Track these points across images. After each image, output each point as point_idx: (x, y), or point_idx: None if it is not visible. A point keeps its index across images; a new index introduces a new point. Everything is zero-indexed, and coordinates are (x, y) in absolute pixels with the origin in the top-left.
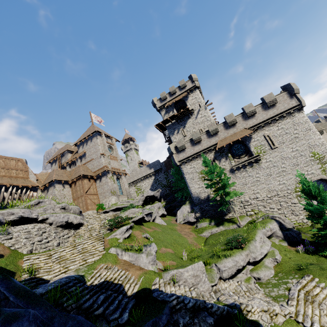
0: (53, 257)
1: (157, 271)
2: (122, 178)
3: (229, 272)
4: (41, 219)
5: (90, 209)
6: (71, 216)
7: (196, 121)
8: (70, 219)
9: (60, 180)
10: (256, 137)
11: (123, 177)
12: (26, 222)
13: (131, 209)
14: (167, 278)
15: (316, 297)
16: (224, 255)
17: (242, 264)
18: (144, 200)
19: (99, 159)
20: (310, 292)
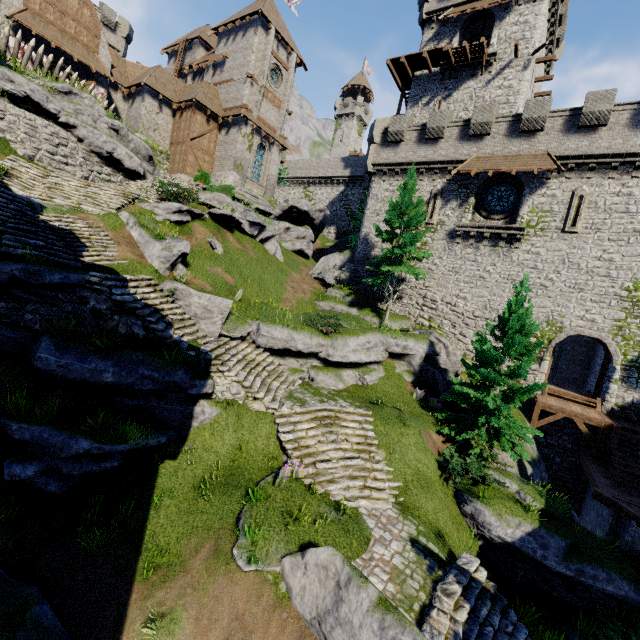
0: (48, 179)
1: (164, 274)
2: (273, 151)
3: (270, 341)
4: (64, 122)
5: (188, 173)
6: (122, 150)
7: (483, 93)
8: (117, 153)
9: (156, 90)
10: (555, 187)
11: (276, 151)
12: (37, 110)
13: (220, 193)
14: (166, 287)
15: (339, 427)
16: (286, 323)
17: (300, 349)
18: (286, 210)
19: (242, 86)
20: (340, 420)
